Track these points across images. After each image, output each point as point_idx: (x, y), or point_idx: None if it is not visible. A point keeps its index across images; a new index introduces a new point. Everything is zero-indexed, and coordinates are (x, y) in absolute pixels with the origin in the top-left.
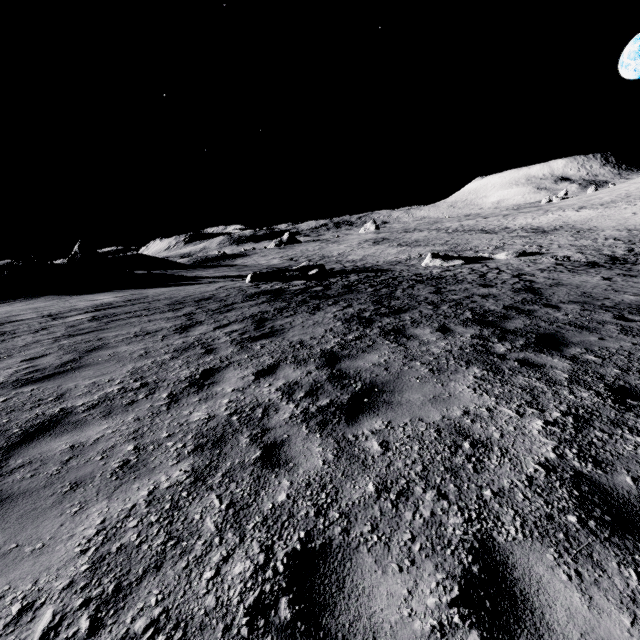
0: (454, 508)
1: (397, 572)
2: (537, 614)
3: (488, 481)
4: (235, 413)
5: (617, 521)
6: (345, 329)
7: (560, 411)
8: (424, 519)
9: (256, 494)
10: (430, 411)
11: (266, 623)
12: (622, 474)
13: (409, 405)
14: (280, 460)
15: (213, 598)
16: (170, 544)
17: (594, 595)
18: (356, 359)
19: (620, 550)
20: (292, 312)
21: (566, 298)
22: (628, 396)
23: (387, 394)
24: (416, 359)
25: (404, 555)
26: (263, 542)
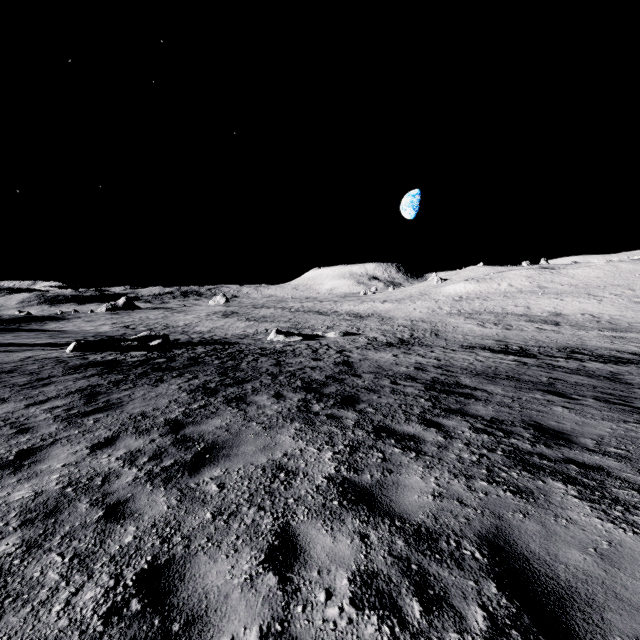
0: (268, 514)
1: (225, 559)
2: (307, 553)
3: (292, 493)
4: (69, 485)
5: (357, 498)
6: (190, 399)
7: (344, 445)
8: (247, 525)
9: (102, 543)
10: (260, 457)
11: (120, 617)
12: (366, 474)
13: (244, 455)
14: (125, 514)
15: (66, 620)
16: (8, 601)
17: (337, 535)
18: (200, 424)
19: (355, 511)
20: (131, 385)
21: (367, 369)
22: (382, 431)
23: (226, 449)
24: (253, 420)
25: (231, 548)
26: (112, 572)
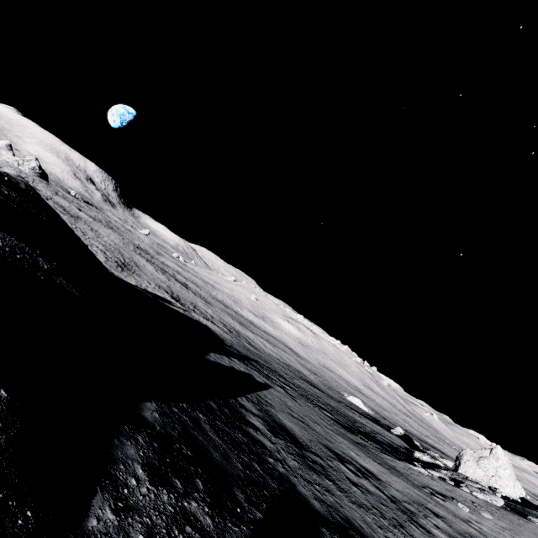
0: None
1: None
2: None
3: None
4: None
5: None
6: None
7: None
8: None
9: None
10: None
11: None
12: None
13: None
14: None
15: None
16: None
17: None
18: None
19: None
20: None
21: None
22: None
23: None
24: None
25: None
26: None
